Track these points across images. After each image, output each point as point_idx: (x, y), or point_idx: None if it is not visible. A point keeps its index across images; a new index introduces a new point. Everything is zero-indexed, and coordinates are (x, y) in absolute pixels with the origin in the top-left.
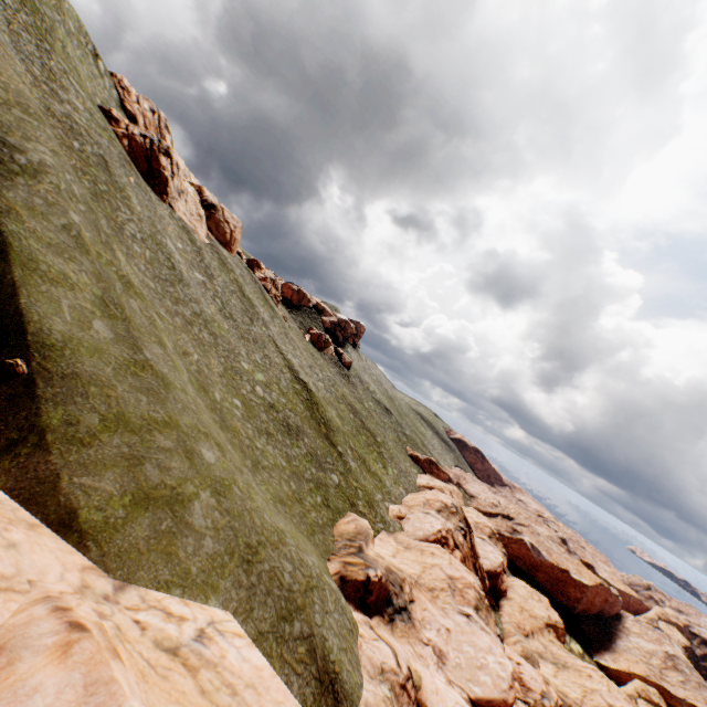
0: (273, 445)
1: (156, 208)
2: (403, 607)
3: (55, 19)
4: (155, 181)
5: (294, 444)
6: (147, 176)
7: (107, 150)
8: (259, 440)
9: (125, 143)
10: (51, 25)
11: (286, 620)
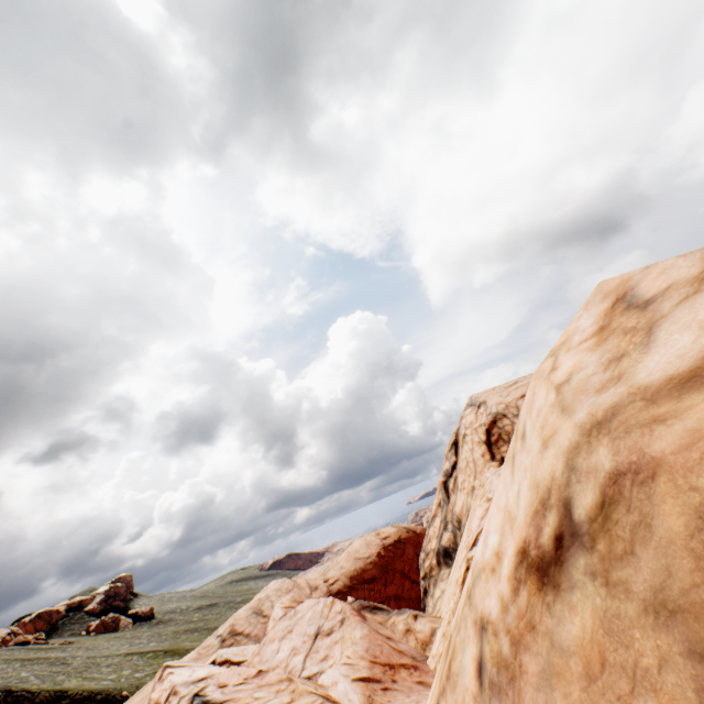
0: None
1: None
2: None
3: None
4: None
5: None
6: None
7: None
8: None
9: None
10: None
11: None
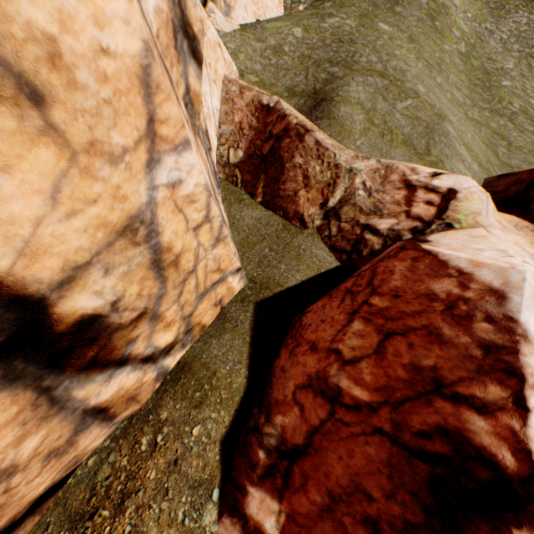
0: None
1: None
2: None
3: None
4: None
5: None
6: None
7: None
8: None
9: None
10: None
11: (330, 64)
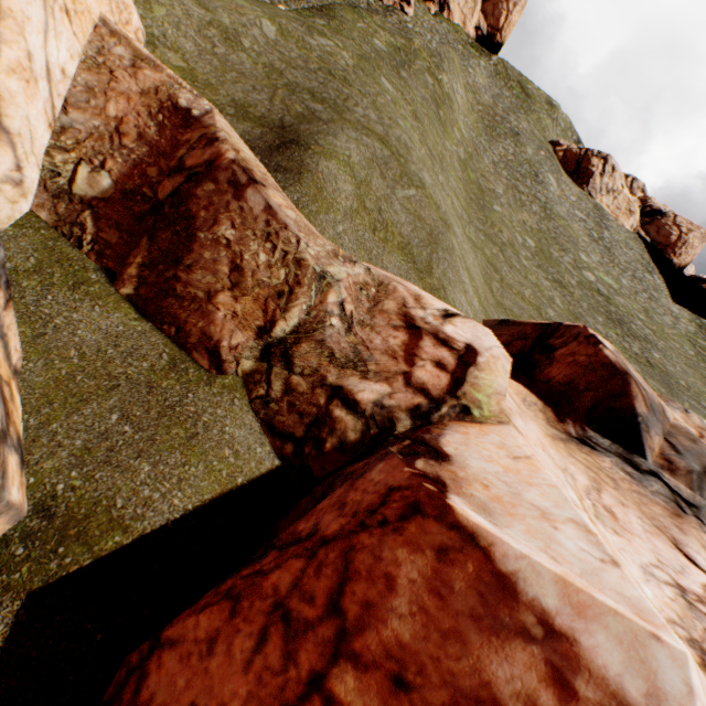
0: (555, 289)
1: (559, 176)
2: (676, 493)
3: (542, 111)
4: (577, 177)
5: (611, 329)
6: (571, 174)
7: (528, 138)
8: (530, 264)
9: (559, 155)
10: (534, 110)
11: (313, 97)
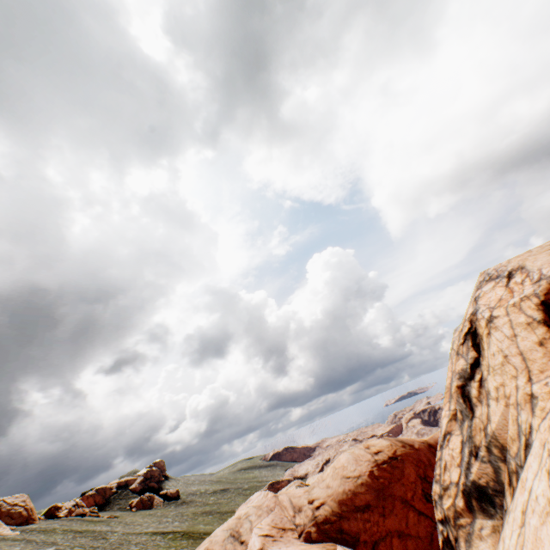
0: None
1: None
2: None
3: None
4: None
5: None
6: None
7: None
8: None
9: None
10: None
11: None
